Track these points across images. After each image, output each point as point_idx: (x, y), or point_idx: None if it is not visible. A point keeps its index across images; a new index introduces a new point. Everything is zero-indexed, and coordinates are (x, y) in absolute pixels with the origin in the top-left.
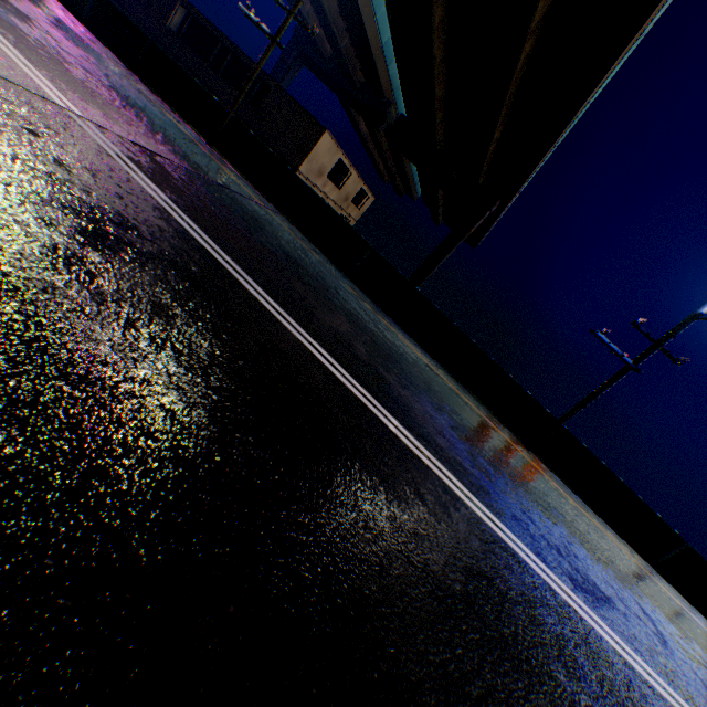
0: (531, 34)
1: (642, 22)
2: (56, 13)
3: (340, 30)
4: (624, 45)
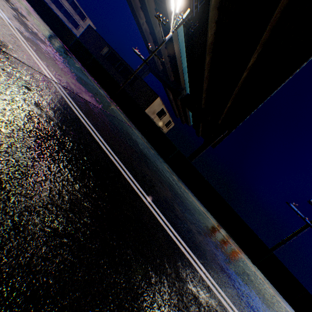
0: (247, 70)
1: (295, 70)
2: (58, 43)
3: (167, 61)
4: (287, 77)
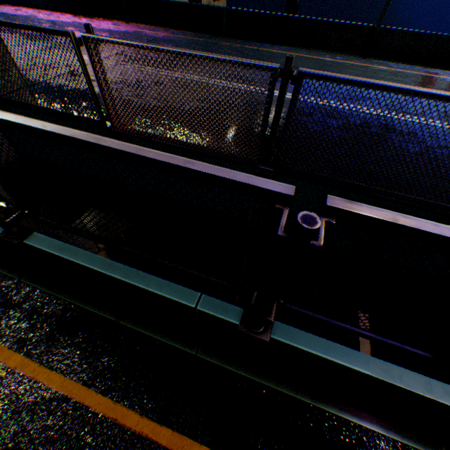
0: None
1: None
2: (43, 19)
3: None
4: None
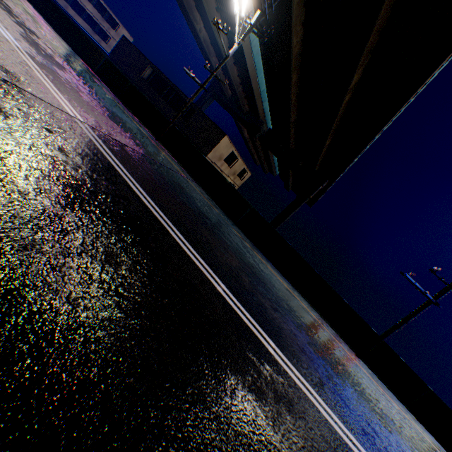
0: (349, 91)
1: (417, 88)
2: (81, 67)
3: (237, 83)
4: (406, 100)
